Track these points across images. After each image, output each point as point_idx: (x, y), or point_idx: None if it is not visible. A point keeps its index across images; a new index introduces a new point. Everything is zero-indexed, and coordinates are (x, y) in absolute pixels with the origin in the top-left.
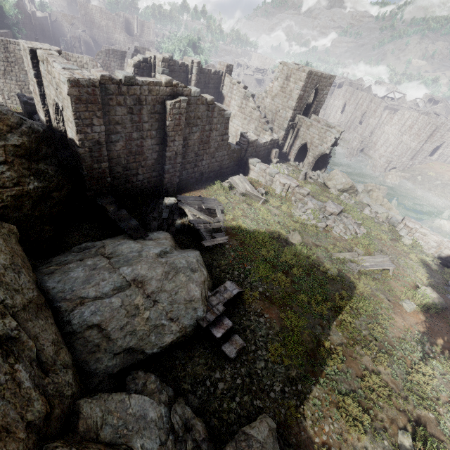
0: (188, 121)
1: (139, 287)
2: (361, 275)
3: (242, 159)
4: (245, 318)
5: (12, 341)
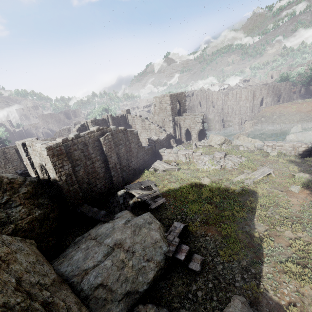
0: (115, 144)
1: (119, 247)
2: (256, 184)
3: (155, 152)
4: (196, 241)
5: (50, 304)
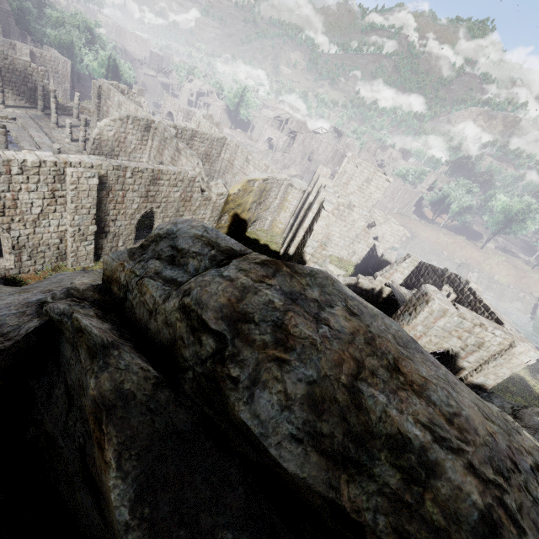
0: None
1: None
2: None
3: None
4: None
5: None
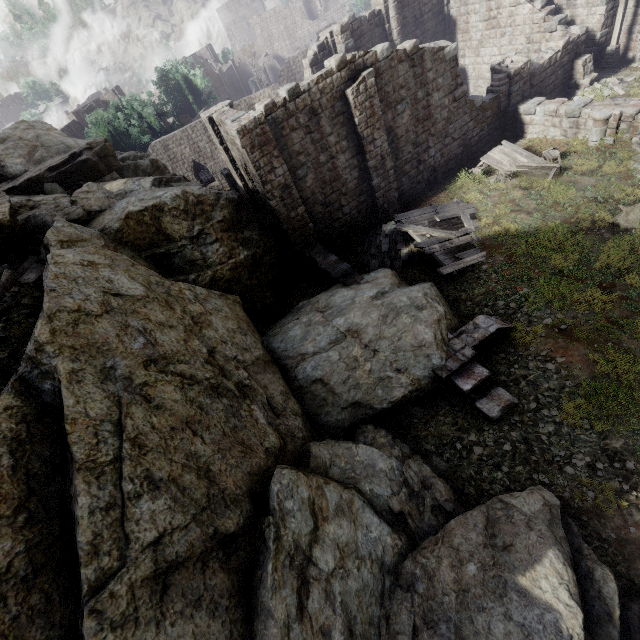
0: (387, 102)
1: (355, 337)
2: None
3: (504, 113)
4: (518, 365)
5: (246, 388)
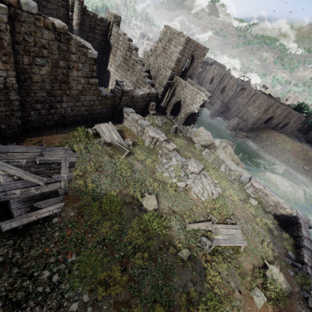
0: (25, 47)
1: None
2: (214, 255)
3: (117, 106)
4: None
5: None
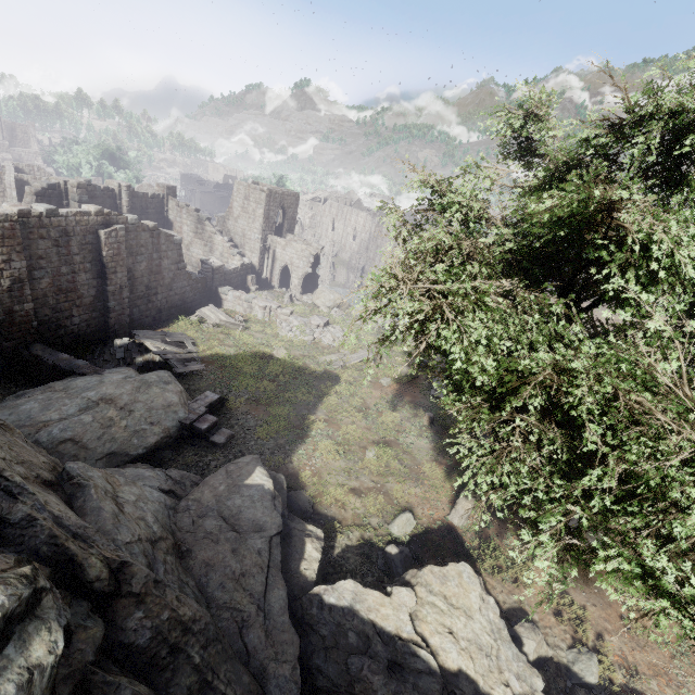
0: (130, 251)
1: (109, 403)
2: (346, 369)
3: (210, 289)
4: (233, 419)
5: (2, 426)
